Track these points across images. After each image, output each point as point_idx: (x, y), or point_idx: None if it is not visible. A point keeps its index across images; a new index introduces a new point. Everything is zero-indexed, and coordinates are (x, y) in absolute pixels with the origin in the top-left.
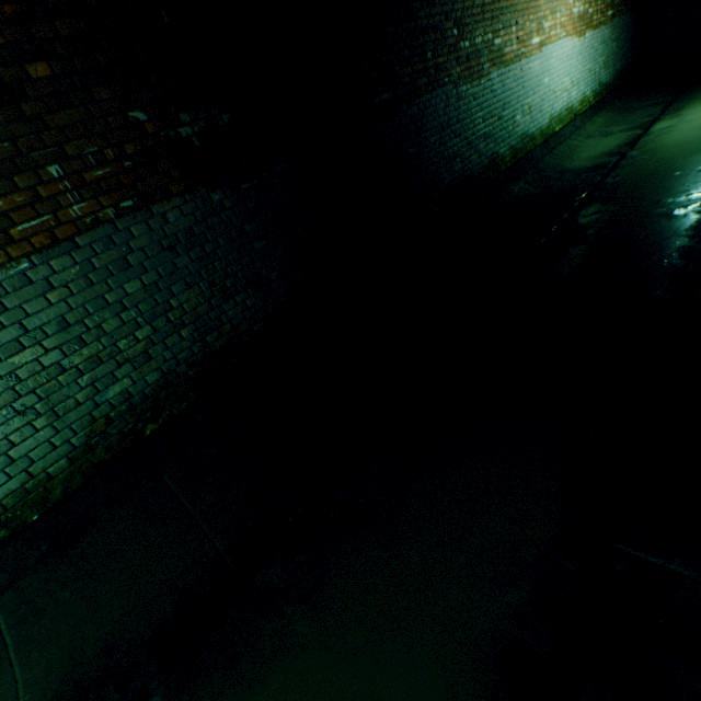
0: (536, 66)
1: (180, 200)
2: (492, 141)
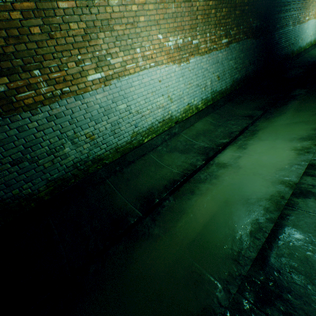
0: (305, 26)
1: (249, 40)
2: (293, 46)
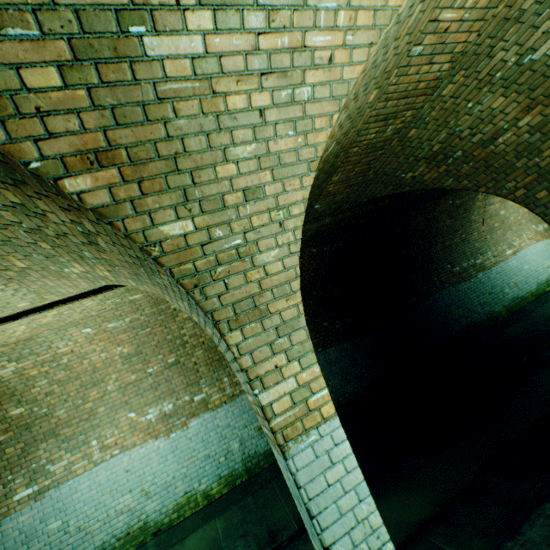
0: (513, 262)
1: (334, 347)
2: (486, 305)
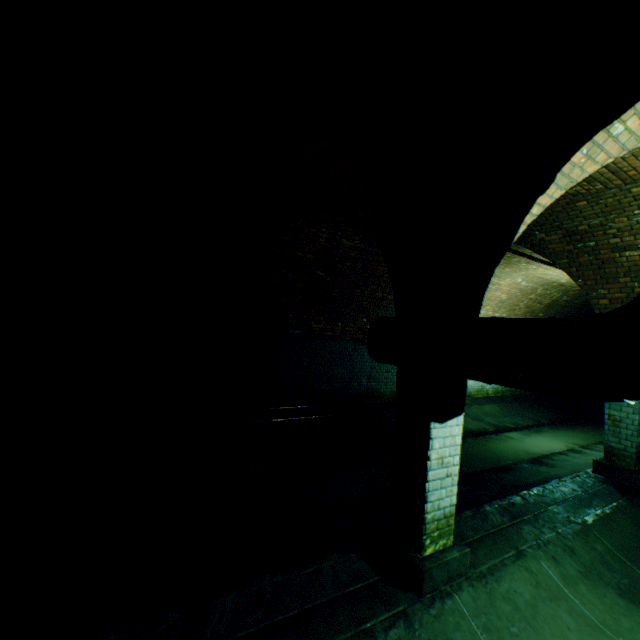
0: None
1: None
2: None
